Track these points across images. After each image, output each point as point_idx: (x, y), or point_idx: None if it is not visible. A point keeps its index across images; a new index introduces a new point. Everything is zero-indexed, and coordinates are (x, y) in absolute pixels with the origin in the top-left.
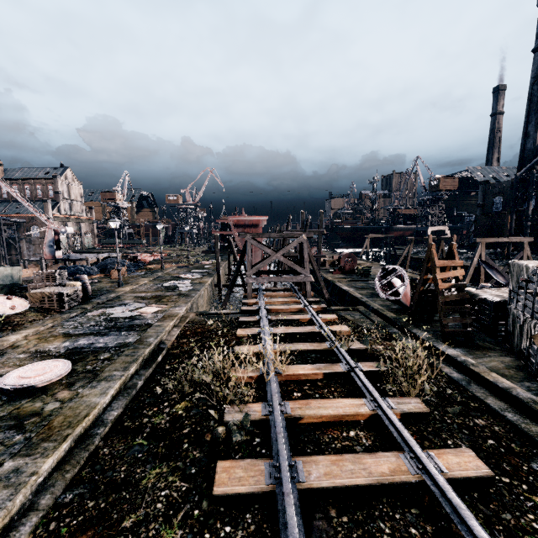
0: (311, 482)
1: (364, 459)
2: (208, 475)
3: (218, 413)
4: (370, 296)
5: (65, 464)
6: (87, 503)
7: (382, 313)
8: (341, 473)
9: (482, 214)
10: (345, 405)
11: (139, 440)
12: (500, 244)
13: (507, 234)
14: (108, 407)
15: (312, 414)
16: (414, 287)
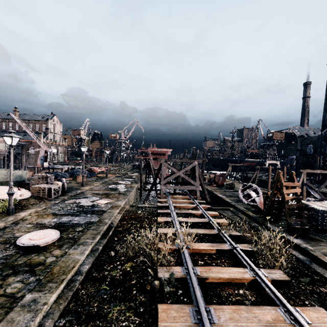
0: (221, 323)
1: (254, 310)
2: (151, 313)
3: (153, 271)
4: (236, 201)
5: (59, 299)
6: (75, 326)
7: (246, 212)
8: (240, 319)
9: (300, 155)
10: (234, 272)
11: (104, 286)
12: (312, 174)
13: (317, 168)
14: (82, 262)
15: (214, 276)
16: (265, 198)
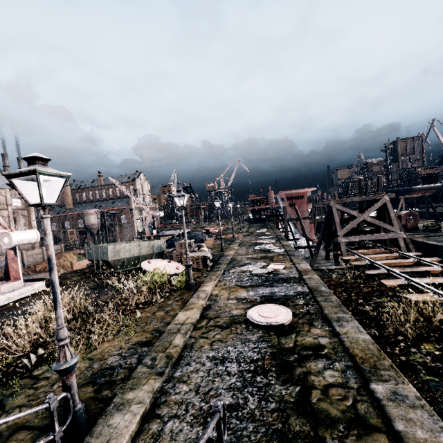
0: None
1: None
2: None
3: None
4: None
5: None
6: None
7: None
8: None
9: None
10: None
11: (424, 376)
12: None
13: None
14: None
15: None
16: None
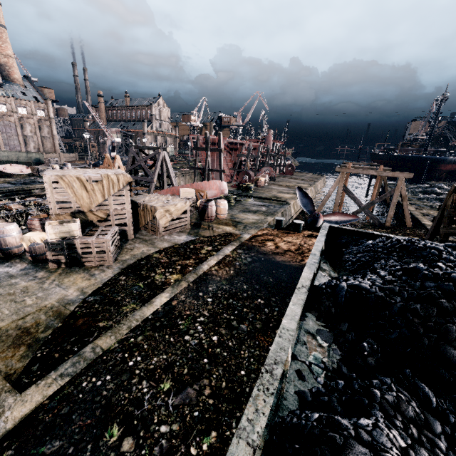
0: None
1: None
2: None
3: None
4: None
5: None
6: None
7: None
8: None
9: None
10: None
11: None
12: None
13: None
14: None
15: None
16: None
